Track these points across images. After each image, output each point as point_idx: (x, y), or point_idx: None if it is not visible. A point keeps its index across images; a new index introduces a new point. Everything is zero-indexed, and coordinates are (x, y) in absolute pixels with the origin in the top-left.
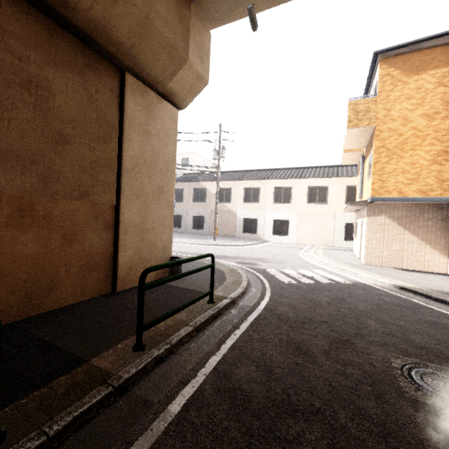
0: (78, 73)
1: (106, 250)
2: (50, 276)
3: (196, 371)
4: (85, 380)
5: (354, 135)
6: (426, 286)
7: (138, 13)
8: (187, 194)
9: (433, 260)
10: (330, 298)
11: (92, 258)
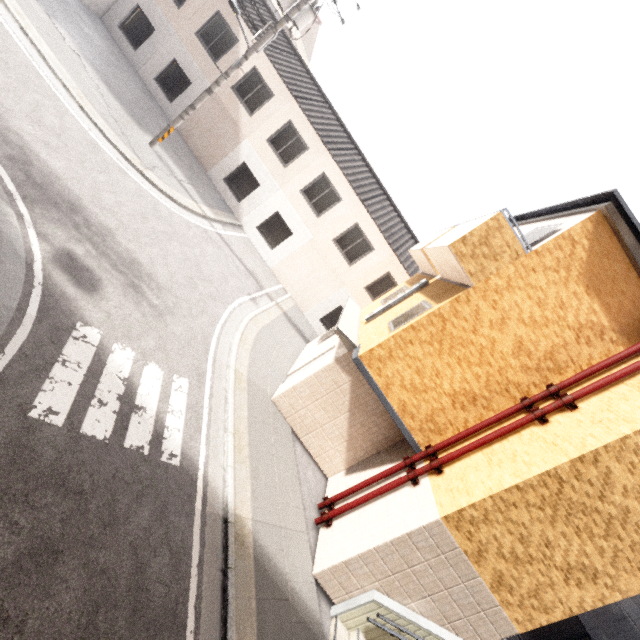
0: None
1: None
2: None
3: None
4: None
5: (447, 260)
6: (263, 525)
7: None
8: (199, 6)
9: (333, 459)
10: (30, 545)
11: None
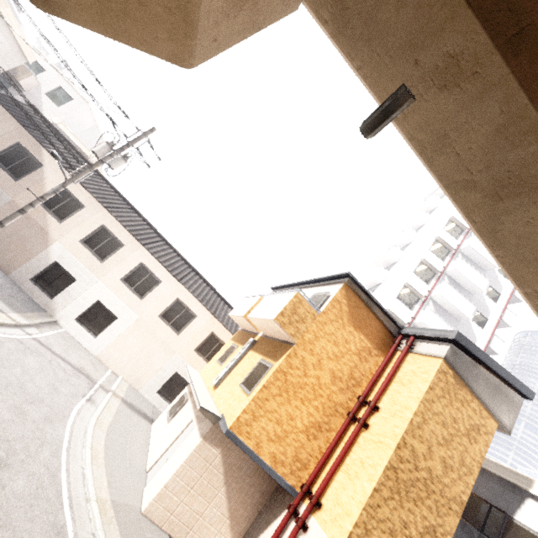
0: None
1: None
2: None
3: None
4: None
5: (271, 326)
6: None
7: None
8: None
9: None
10: None
11: None
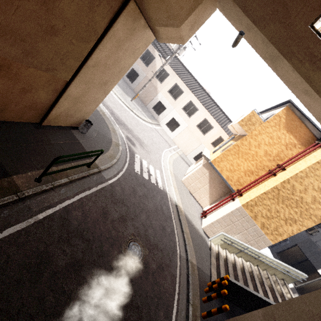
0: None
1: (47, 103)
2: (4, 105)
3: (57, 204)
4: (7, 187)
5: (238, 127)
6: (186, 210)
7: None
8: None
9: (204, 201)
10: (143, 194)
11: (35, 104)
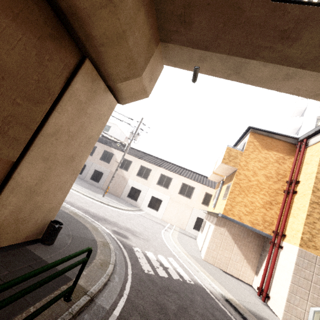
0: (38, 37)
1: None
2: None
3: None
4: None
5: (223, 168)
6: (241, 301)
7: (118, 26)
8: (98, 152)
9: (246, 272)
10: (177, 305)
11: None
